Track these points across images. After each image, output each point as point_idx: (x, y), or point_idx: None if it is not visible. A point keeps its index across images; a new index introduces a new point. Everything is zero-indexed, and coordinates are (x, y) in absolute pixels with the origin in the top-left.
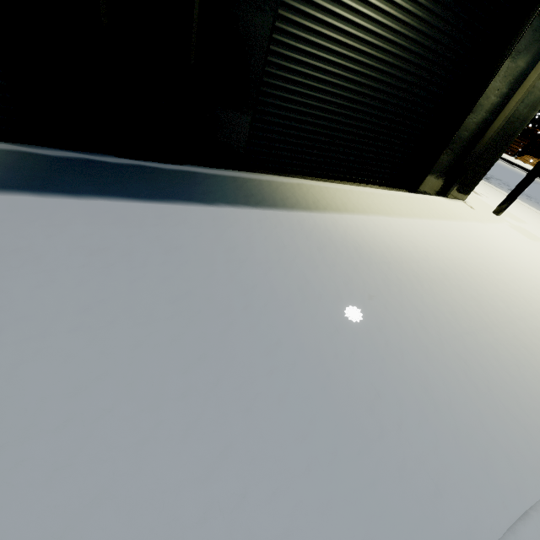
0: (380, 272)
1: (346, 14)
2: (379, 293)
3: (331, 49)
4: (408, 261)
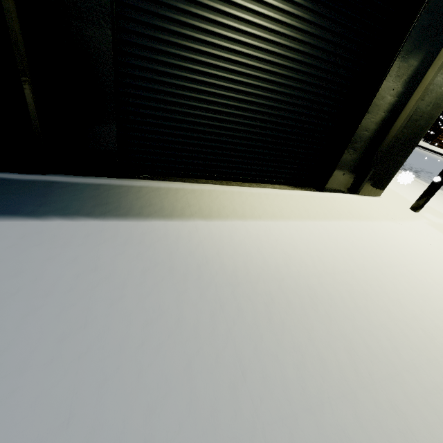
0: (216, 301)
1: (204, 26)
2: (193, 336)
3: (196, 59)
4: (268, 279)
